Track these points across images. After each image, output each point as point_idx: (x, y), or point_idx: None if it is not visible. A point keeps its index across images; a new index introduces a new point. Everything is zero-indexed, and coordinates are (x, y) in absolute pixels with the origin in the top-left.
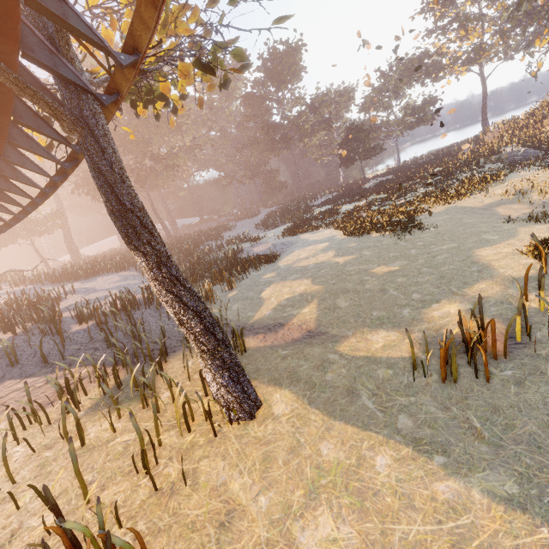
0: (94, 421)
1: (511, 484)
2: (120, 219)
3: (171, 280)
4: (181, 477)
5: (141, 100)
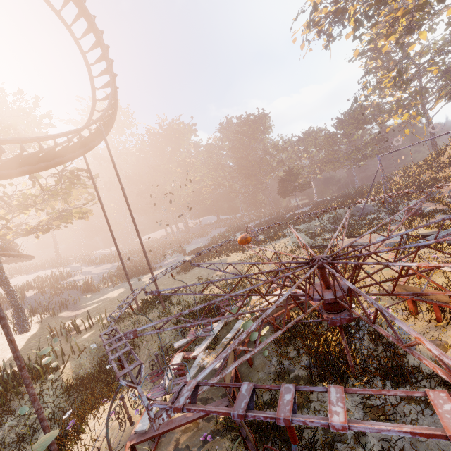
0: None
1: None
2: None
3: (8, 294)
4: None
5: None
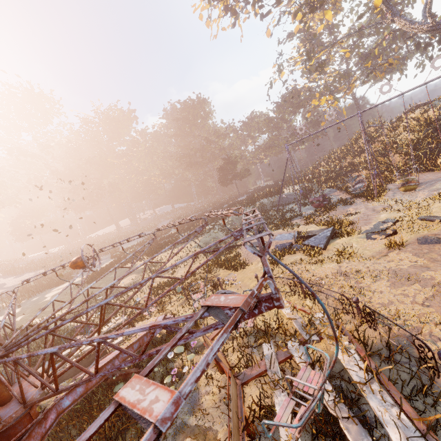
0: None
1: None
2: None
3: None
4: None
5: None
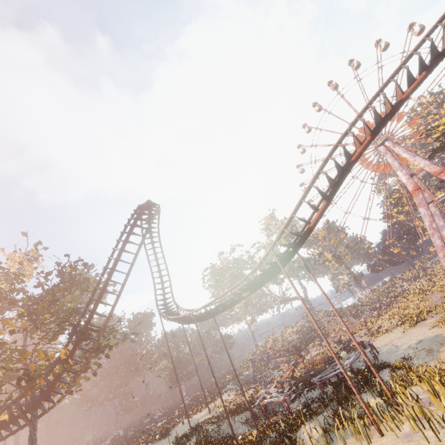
0: None
1: None
2: None
3: None
4: None
5: None
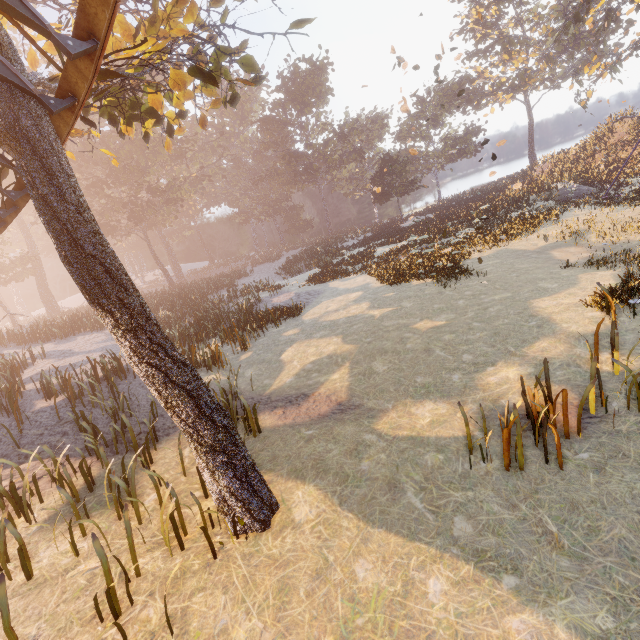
0: (50, 540)
1: (604, 614)
2: (77, 267)
3: (153, 349)
4: (164, 623)
5: (125, 116)
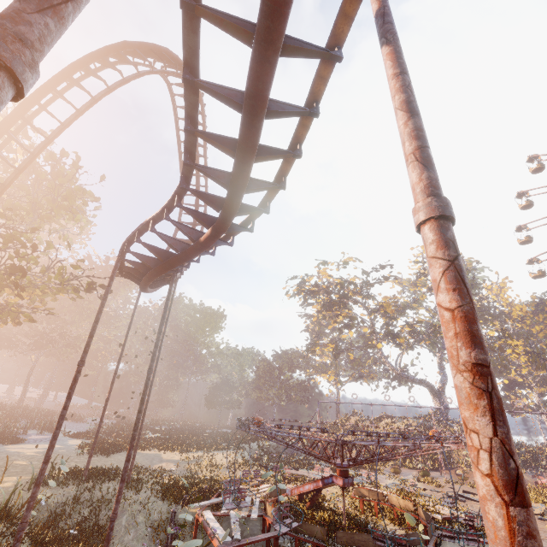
0: None
1: None
2: None
3: None
4: None
5: None
